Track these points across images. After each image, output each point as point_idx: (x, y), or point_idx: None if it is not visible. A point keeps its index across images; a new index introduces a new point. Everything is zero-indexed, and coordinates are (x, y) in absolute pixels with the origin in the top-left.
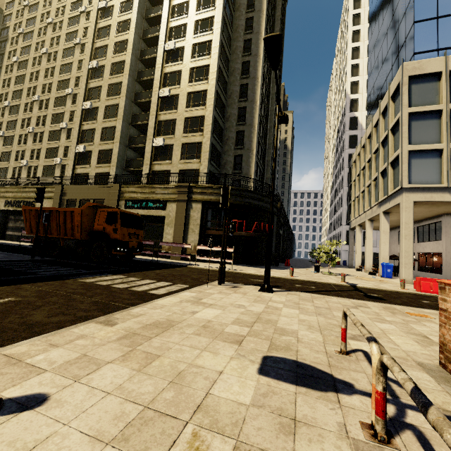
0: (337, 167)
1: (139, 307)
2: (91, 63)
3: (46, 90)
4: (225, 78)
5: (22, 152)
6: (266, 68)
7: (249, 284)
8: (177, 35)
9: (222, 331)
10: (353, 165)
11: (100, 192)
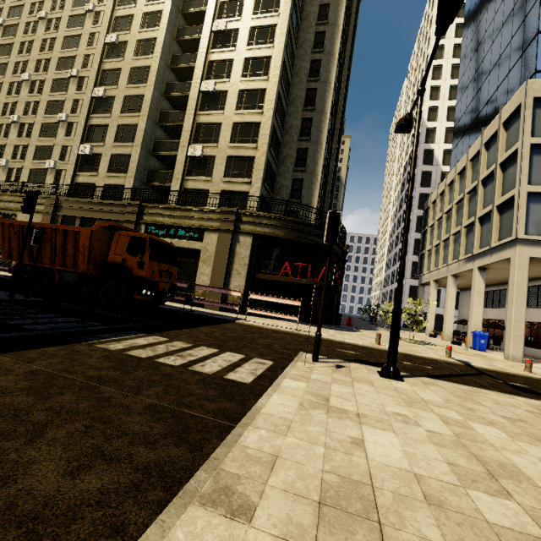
0: (401, 208)
1: (249, 428)
2: (109, 36)
3: (41, 68)
4: (289, 78)
5: (0, 148)
6: (337, 74)
7: (347, 359)
8: (230, 13)
9: (488, 523)
10: (431, 206)
11: (111, 209)
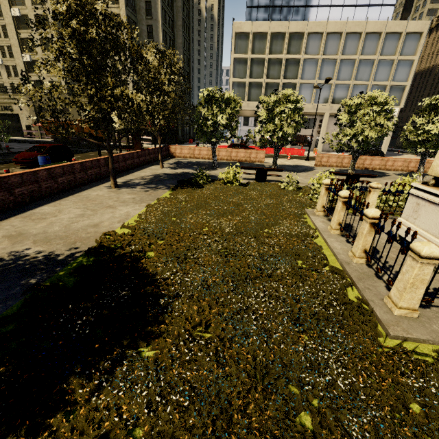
0: None
1: None
2: None
3: None
4: None
5: None
6: None
7: None
8: None
9: None
10: None
11: None
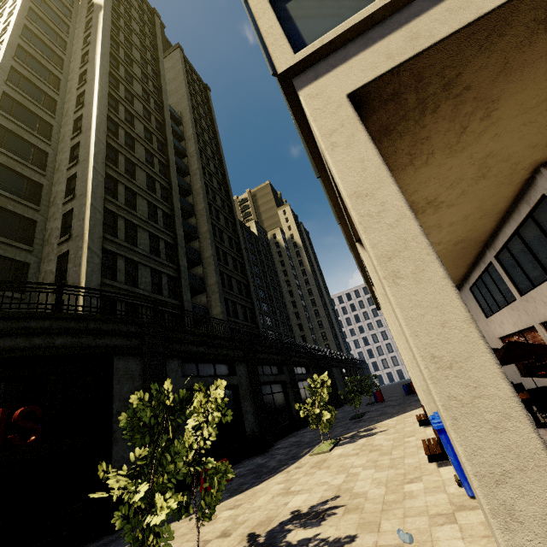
0: None
1: None
2: None
3: None
4: (38, 145)
5: None
6: (148, 130)
7: None
8: None
9: None
10: None
11: None
